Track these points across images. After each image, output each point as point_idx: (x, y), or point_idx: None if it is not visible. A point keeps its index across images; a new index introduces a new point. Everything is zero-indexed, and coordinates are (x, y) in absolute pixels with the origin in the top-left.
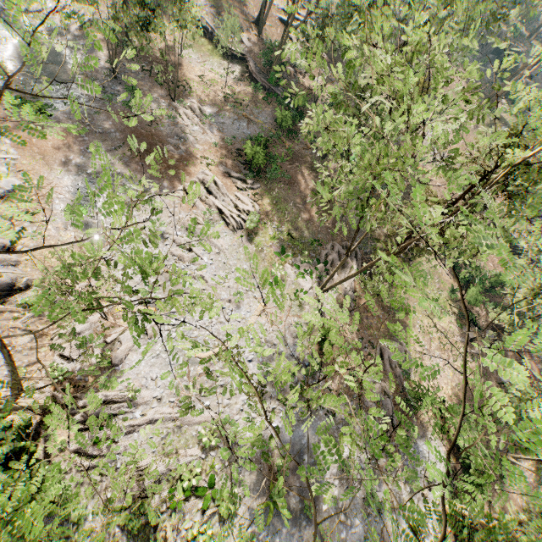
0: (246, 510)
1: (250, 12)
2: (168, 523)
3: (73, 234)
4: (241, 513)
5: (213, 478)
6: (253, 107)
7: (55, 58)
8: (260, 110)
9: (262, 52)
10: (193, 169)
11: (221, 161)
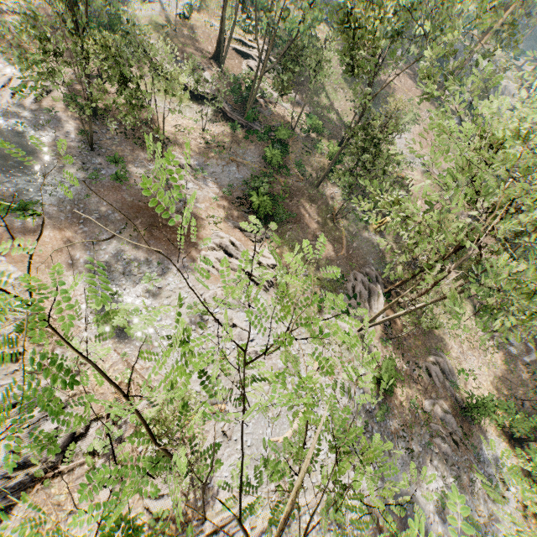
0: None
1: (203, 46)
2: None
3: (111, 347)
4: None
5: None
6: (236, 147)
7: (20, 143)
8: (244, 150)
9: (230, 89)
10: (204, 233)
11: (226, 215)
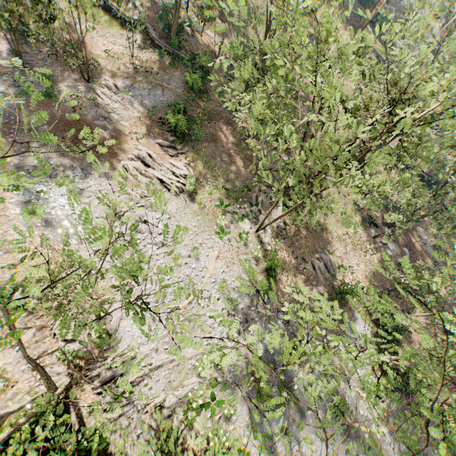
0: (242, 407)
1: None
2: (189, 436)
3: (37, 233)
4: (239, 411)
5: (213, 394)
6: (163, 73)
7: None
8: (170, 75)
9: (158, 17)
10: (126, 146)
11: (148, 133)
